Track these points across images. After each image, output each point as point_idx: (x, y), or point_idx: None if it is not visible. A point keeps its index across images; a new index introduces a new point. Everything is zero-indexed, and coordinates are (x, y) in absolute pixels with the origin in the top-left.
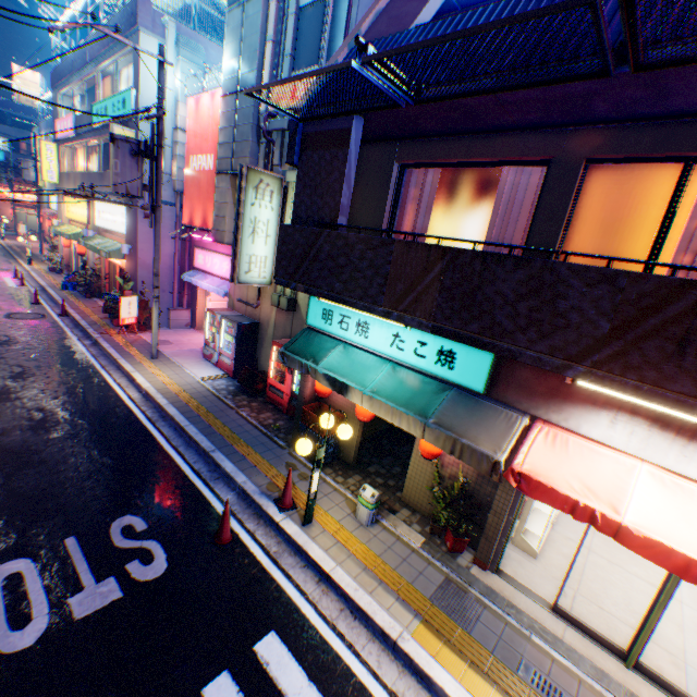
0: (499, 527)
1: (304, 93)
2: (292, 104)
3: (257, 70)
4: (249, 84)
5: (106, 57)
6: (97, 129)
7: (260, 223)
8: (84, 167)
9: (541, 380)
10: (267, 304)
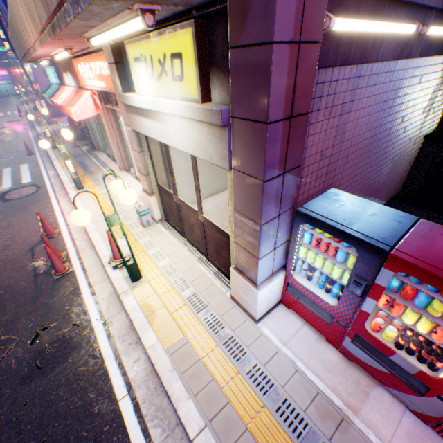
0: (92, 134)
1: None
2: None
3: None
4: None
5: None
6: None
7: None
8: None
9: (60, 71)
10: None
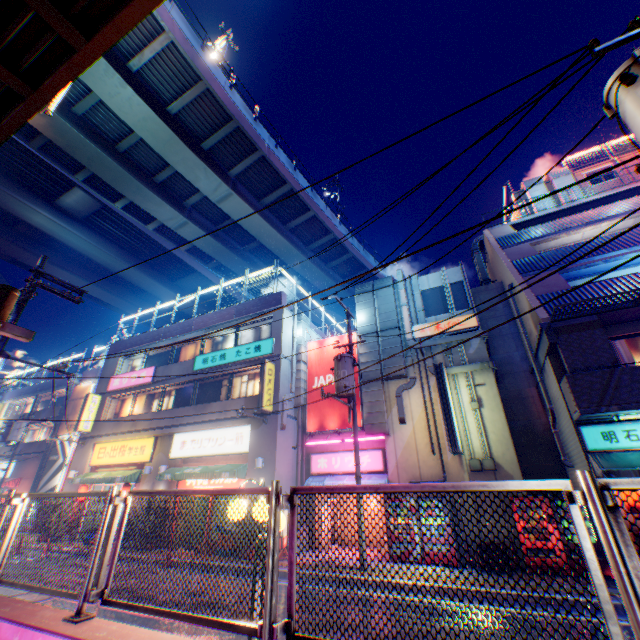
0: None
1: (447, 325)
2: (437, 331)
3: (396, 318)
4: (391, 325)
5: (225, 324)
6: (198, 371)
7: (450, 401)
8: (139, 409)
9: None
10: (452, 474)
